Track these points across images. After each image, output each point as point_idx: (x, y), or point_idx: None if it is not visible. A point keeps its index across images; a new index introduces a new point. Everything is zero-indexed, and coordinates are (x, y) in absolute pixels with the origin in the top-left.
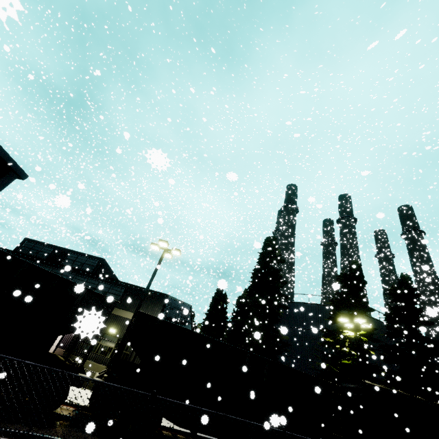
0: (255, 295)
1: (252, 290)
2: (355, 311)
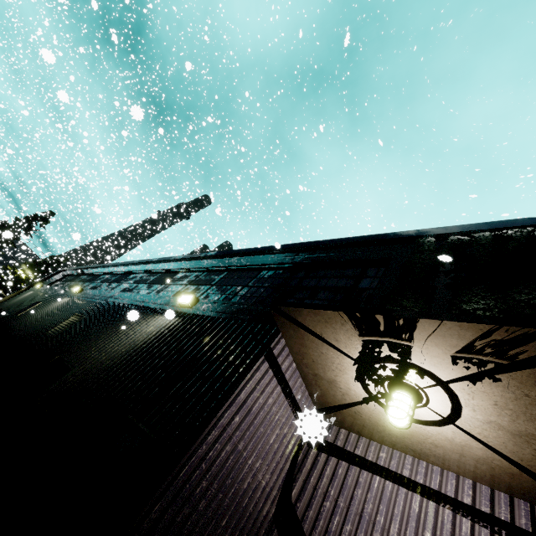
0: (5, 227)
1: (4, 224)
2: (38, 270)
